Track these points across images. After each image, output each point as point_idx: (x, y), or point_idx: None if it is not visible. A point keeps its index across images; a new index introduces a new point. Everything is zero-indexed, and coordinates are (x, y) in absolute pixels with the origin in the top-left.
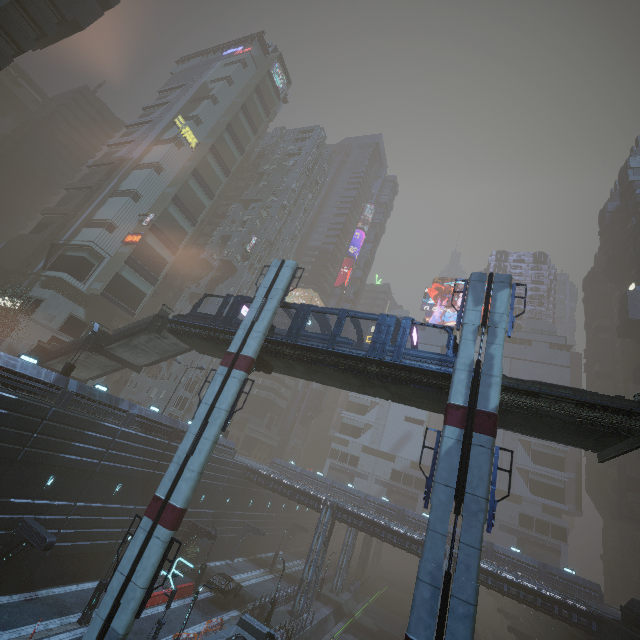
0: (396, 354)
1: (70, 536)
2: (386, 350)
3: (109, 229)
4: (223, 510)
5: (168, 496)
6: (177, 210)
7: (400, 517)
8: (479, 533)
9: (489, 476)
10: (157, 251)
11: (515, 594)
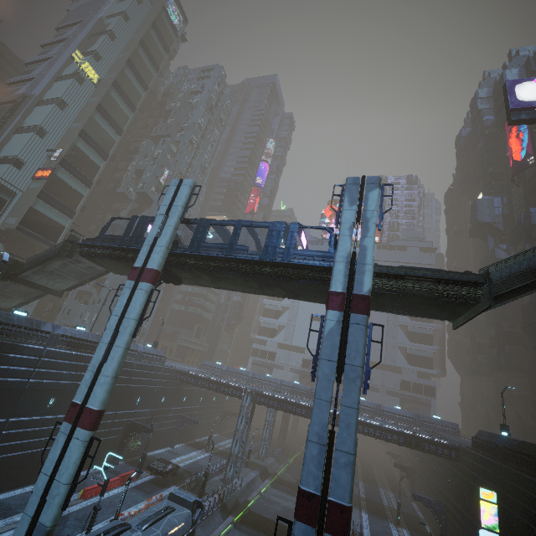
0: (286, 255)
1: (7, 448)
2: (277, 252)
3: (17, 165)
4: (159, 408)
5: (85, 401)
6: (86, 145)
7: (309, 395)
8: (357, 396)
9: (364, 348)
10: (70, 185)
11: (396, 440)
